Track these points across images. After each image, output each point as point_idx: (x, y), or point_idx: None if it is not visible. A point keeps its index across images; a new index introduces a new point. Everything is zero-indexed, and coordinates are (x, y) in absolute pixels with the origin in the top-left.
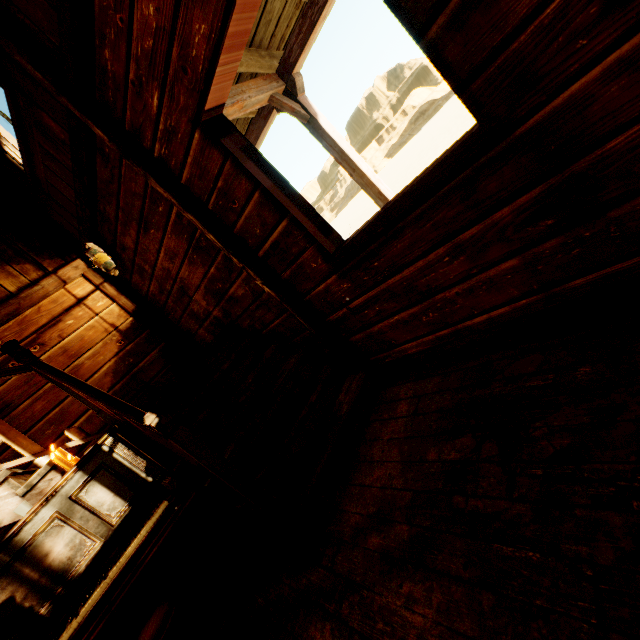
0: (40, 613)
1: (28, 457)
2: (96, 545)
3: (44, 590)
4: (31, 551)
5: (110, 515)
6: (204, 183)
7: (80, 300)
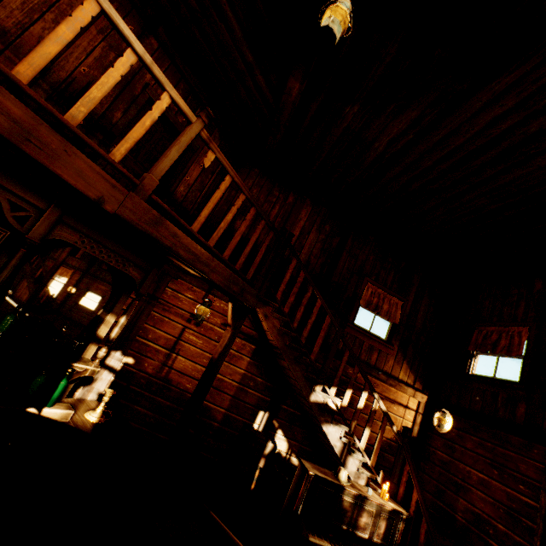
0: (343, 526)
1: (370, 463)
2: (366, 536)
3: (350, 522)
4: (361, 508)
5: (376, 535)
6: None
7: (406, 406)
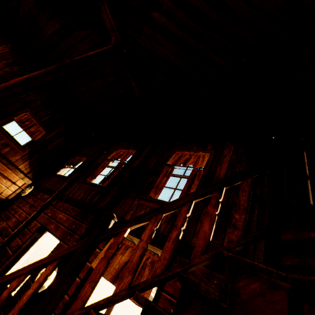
0: None
1: None
2: None
3: None
4: None
5: None
6: (31, 227)
7: (15, 183)
